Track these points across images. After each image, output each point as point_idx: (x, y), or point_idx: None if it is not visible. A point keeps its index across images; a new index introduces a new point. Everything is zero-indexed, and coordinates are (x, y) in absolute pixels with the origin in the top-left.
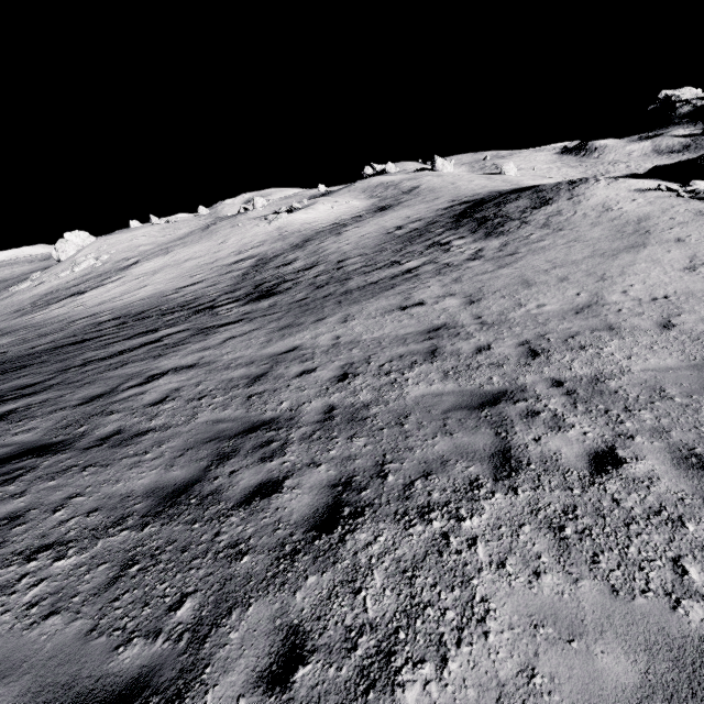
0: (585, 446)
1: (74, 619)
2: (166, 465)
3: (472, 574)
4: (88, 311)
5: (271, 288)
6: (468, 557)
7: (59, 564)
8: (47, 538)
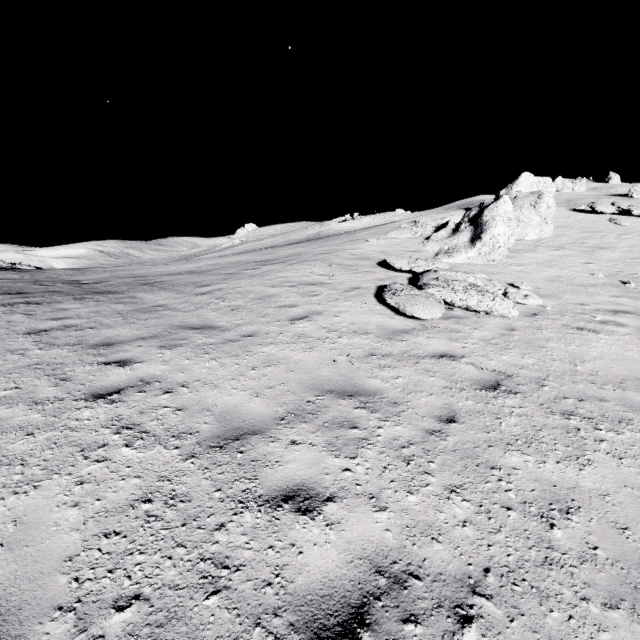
0: None
1: None
2: None
3: None
4: None
5: None
6: None
7: None
8: None
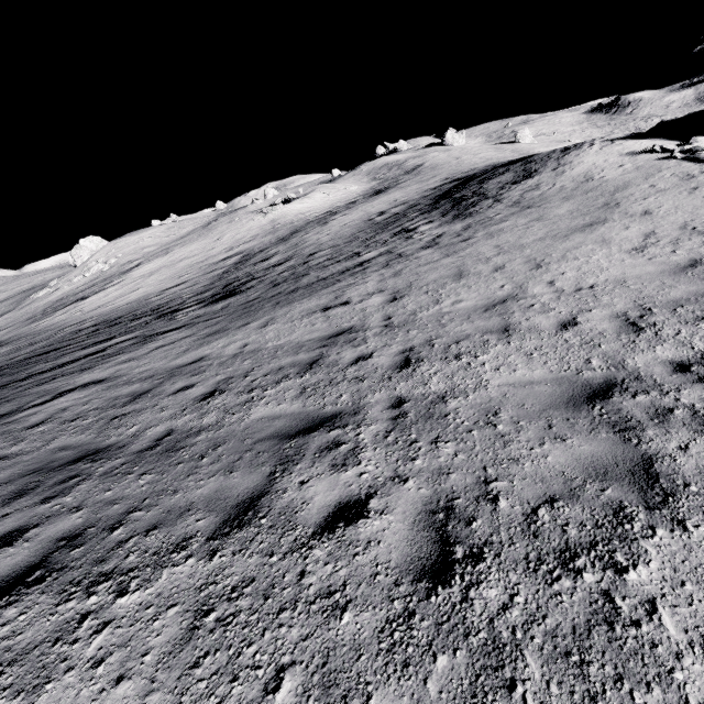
0: (345, 492)
1: None
2: None
3: (57, 675)
4: (81, 317)
5: (236, 288)
6: (77, 649)
7: None
8: None
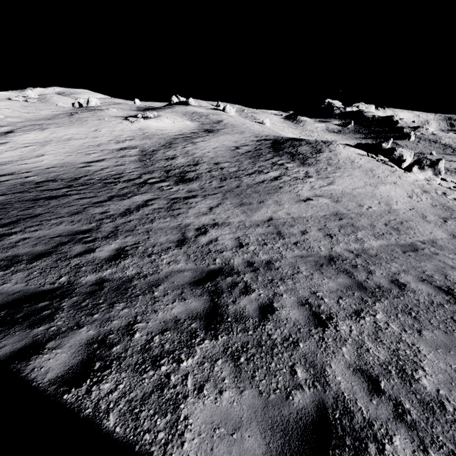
0: None
1: (432, 331)
2: (326, 277)
3: None
4: None
5: (181, 175)
6: None
7: (379, 317)
8: (348, 309)
